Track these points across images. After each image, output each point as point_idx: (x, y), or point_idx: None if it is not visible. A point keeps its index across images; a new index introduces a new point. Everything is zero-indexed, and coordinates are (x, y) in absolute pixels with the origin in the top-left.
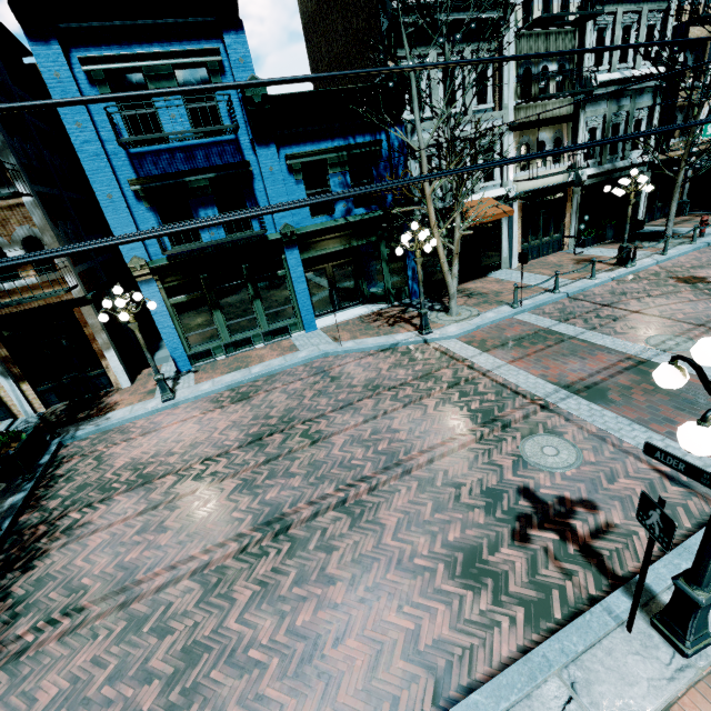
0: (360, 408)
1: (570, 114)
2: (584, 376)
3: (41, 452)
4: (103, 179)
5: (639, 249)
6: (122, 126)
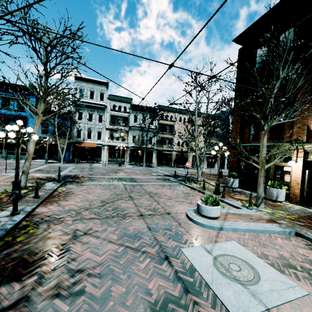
0: (0, 166)
1: (126, 131)
2: (47, 170)
3: None
4: None
5: (135, 166)
6: (1, 105)
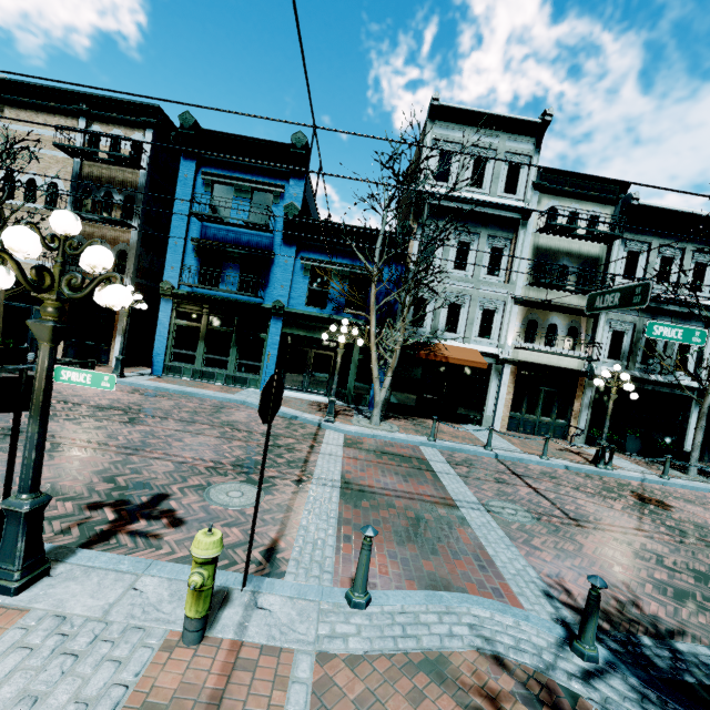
0: (193, 425)
1: None
2: (378, 486)
3: (14, 363)
4: (179, 232)
5: (648, 467)
6: (208, 209)
